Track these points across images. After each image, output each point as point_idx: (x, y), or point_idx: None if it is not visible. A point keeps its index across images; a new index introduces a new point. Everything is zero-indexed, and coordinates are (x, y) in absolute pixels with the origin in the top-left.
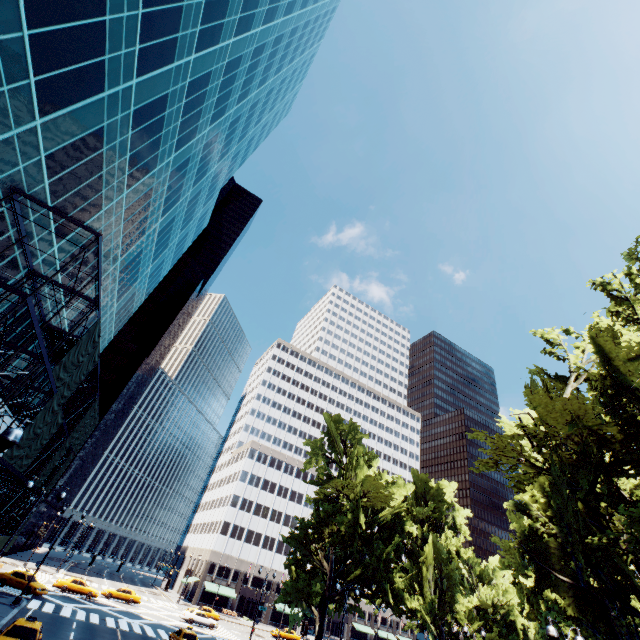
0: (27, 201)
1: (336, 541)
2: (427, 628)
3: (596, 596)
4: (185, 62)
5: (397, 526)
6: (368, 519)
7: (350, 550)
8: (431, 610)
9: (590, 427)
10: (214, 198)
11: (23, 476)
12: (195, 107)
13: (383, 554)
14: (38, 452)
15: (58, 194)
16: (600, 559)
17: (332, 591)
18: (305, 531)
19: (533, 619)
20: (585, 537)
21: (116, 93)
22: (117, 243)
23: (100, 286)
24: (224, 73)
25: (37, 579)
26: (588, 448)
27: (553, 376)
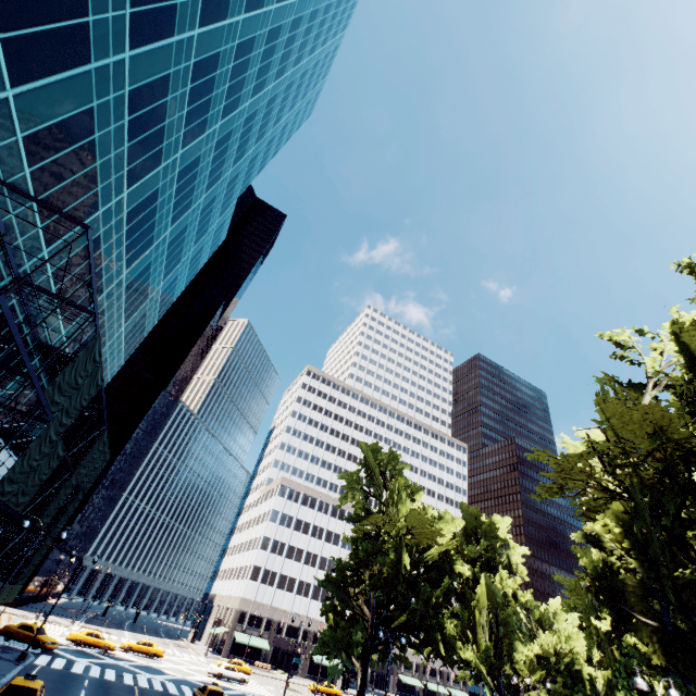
0: (4, 192)
1: (377, 584)
2: (483, 680)
3: (687, 641)
4: (188, 37)
5: (446, 566)
6: (413, 559)
7: (393, 594)
8: (487, 660)
9: (676, 440)
10: (231, 208)
11: (21, 516)
12: (203, 95)
13: (431, 597)
14: (37, 489)
15: (43, 187)
16: (688, 598)
17: (375, 640)
18: (342, 574)
19: (605, 668)
20: (673, 571)
21: (106, 67)
22: (120, 253)
23: (95, 293)
24: (235, 57)
25: (49, 632)
26: (674, 465)
27: (626, 384)
